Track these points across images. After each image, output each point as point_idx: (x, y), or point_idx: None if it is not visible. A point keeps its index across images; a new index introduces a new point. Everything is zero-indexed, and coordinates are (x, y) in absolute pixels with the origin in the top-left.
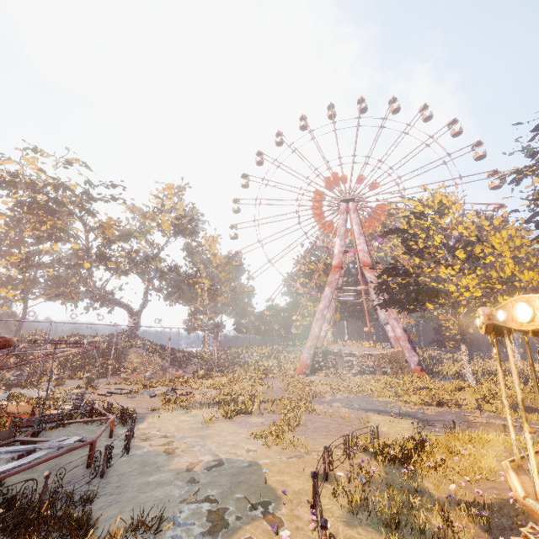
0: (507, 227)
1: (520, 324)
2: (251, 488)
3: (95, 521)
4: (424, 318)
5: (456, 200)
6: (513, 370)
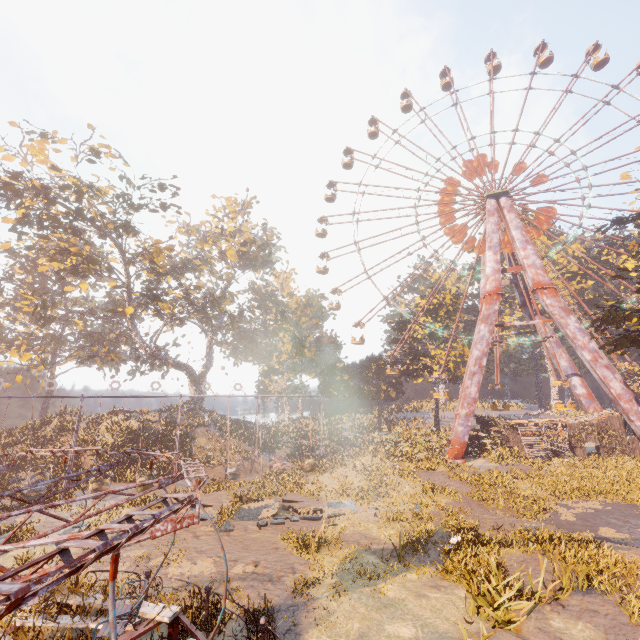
0: None
1: None
2: None
3: None
4: None
5: None
6: None
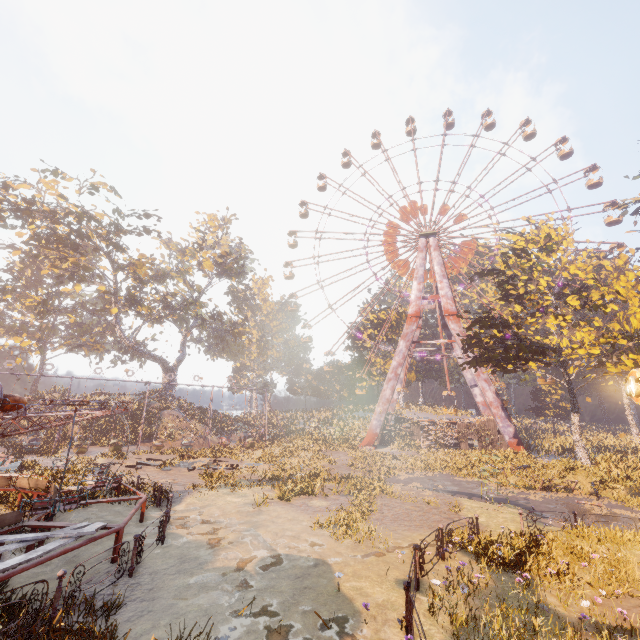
0: (635, 268)
1: None
2: (320, 598)
3: None
4: (523, 380)
5: (567, 234)
6: None
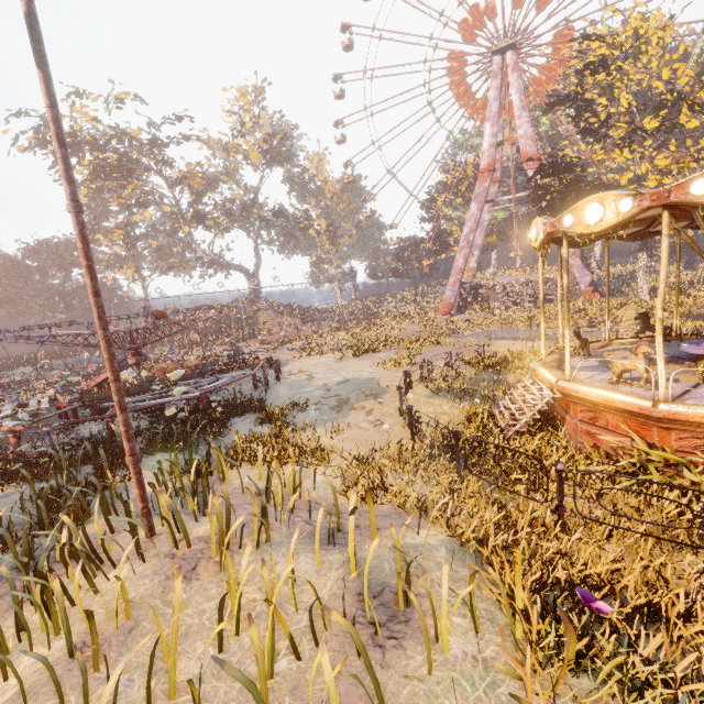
0: None
1: (534, 243)
2: (368, 390)
3: (270, 405)
4: None
5: (661, 24)
6: (540, 278)
